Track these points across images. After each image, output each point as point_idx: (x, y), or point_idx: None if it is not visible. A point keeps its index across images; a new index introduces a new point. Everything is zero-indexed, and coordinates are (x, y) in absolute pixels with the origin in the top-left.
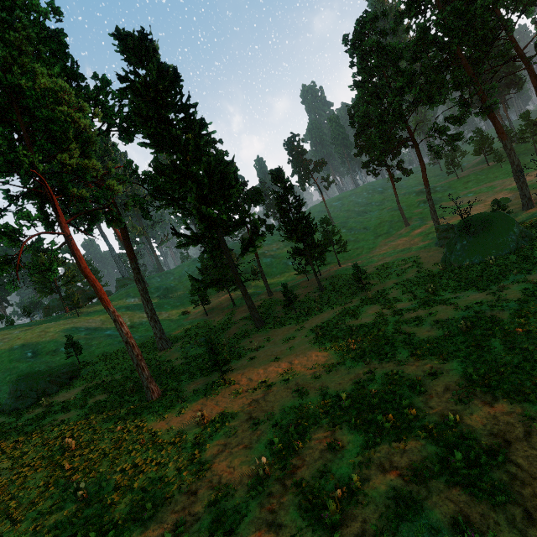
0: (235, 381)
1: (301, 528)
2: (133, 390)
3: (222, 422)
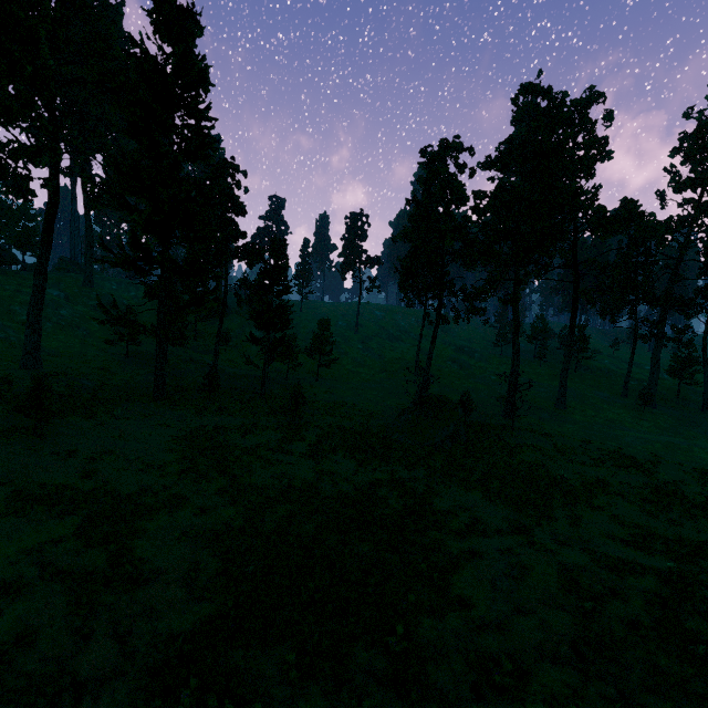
0: (46, 436)
1: None
2: None
3: None
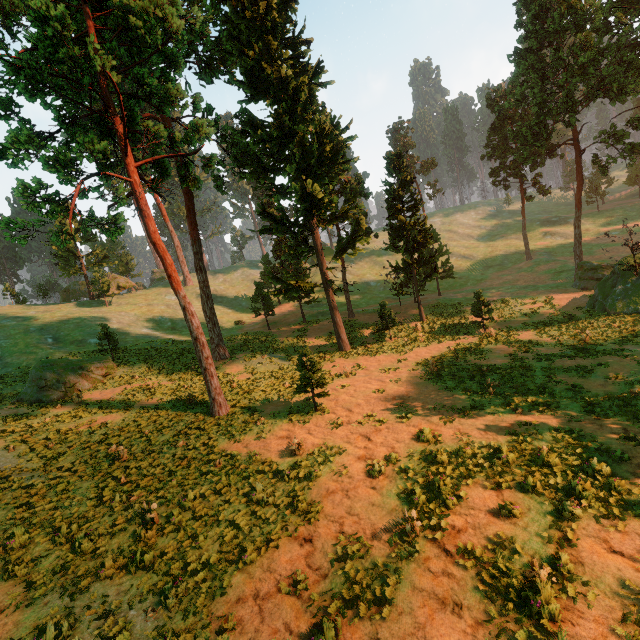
0: (329, 409)
1: (496, 614)
2: (191, 401)
3: (325, 456)
